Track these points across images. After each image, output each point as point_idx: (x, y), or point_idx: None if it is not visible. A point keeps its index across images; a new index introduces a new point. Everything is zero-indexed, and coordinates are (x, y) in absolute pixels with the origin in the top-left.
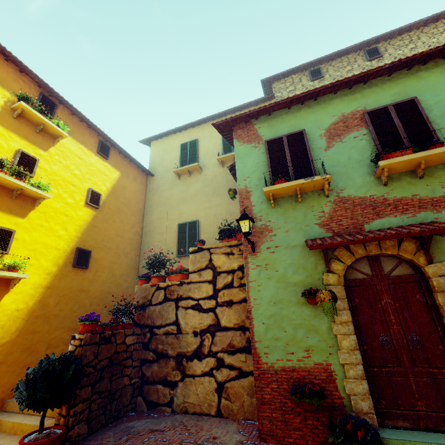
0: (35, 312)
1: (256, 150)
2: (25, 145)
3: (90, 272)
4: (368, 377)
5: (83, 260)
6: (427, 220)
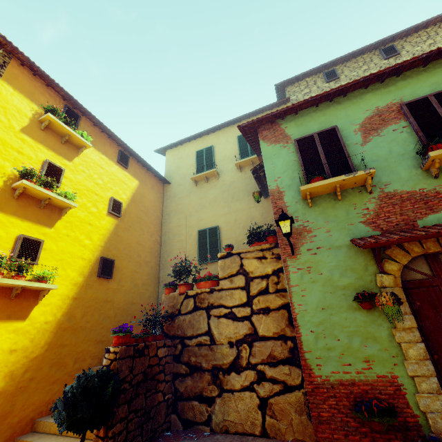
0: (63, 324)
1: (285, 150)
2: (51, 156)
3: (113, 282)
4: None
5: (107, 269)
6: None
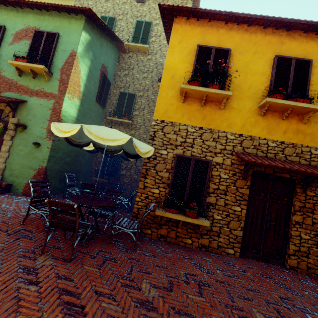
0: None
1: None
2: None
3: None
4: None
5: None
6: (25, 99)
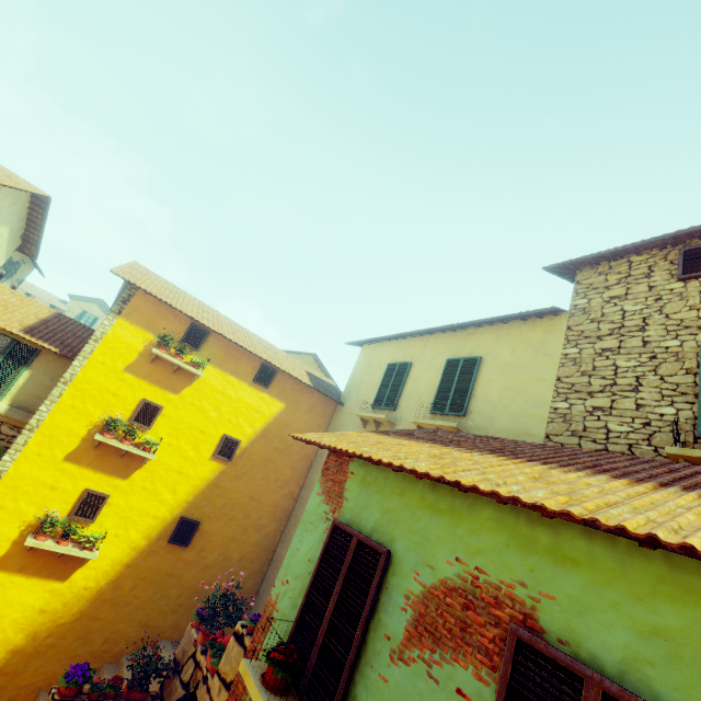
0: (105, 594)
1: (323, 527)
2: (154, 391)
3: (191, 551)
4: None
5: (185, 534)
6: None
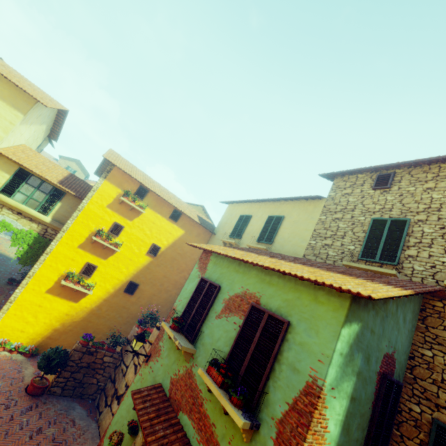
0: (94, 311)
1: (197, 280)
2: (120, 218)
3: (134, 297)
4: None
5: (132, 289)
6: None
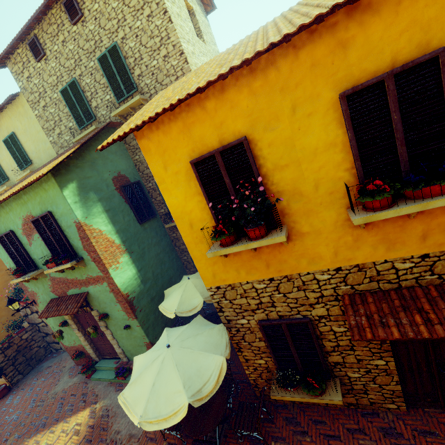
0: None
1: None
2: None
3: None
4: (95, 346)
5: None
6: (85, 291)
